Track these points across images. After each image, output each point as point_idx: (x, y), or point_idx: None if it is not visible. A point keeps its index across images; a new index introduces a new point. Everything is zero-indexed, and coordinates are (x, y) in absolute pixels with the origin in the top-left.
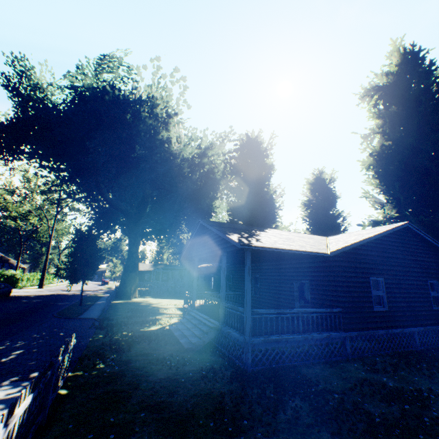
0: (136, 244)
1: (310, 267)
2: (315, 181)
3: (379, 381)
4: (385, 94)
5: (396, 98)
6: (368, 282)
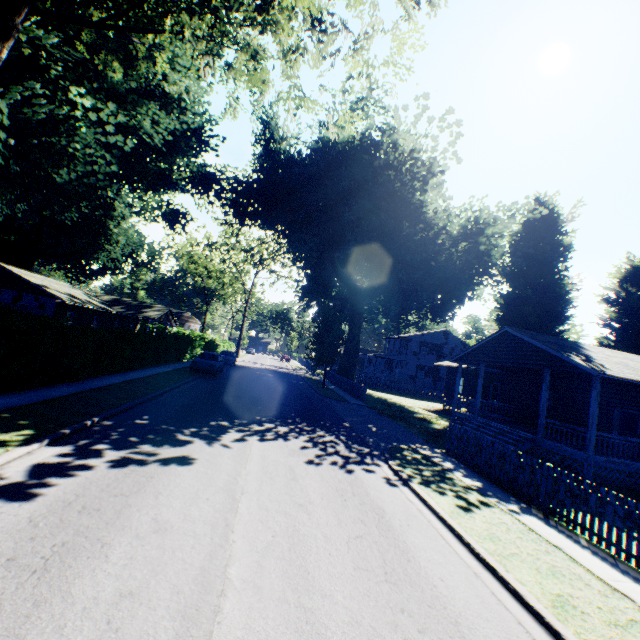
0: (359, 326)
1: None
2: (634, 270)
3: None
4: None
5: None
6: None
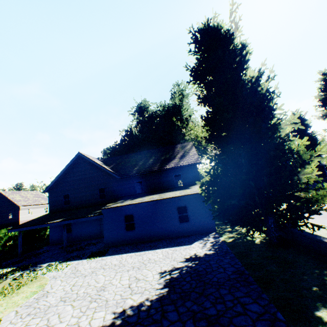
0: None
1: None
2: None
3: None
4: None
5: None
6: None
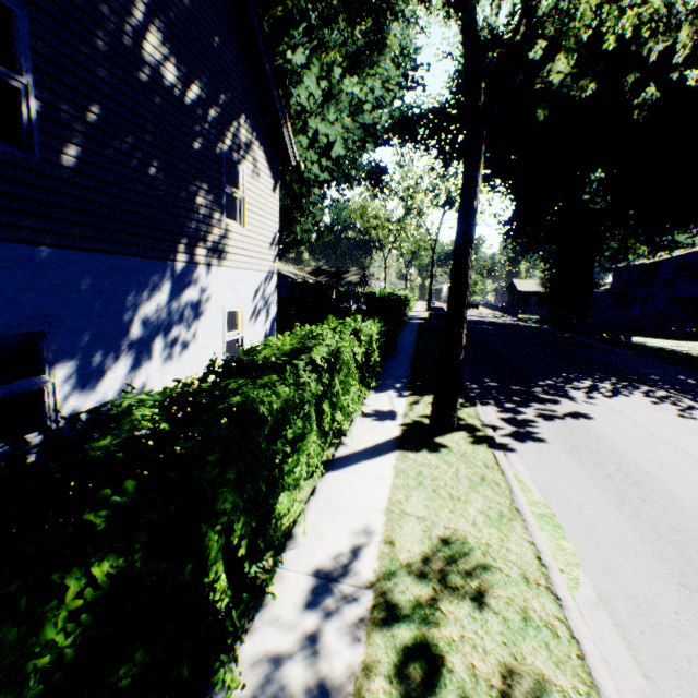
0: (592, 259)
1: None
2: None
3: None
4: None
5: None
6: None
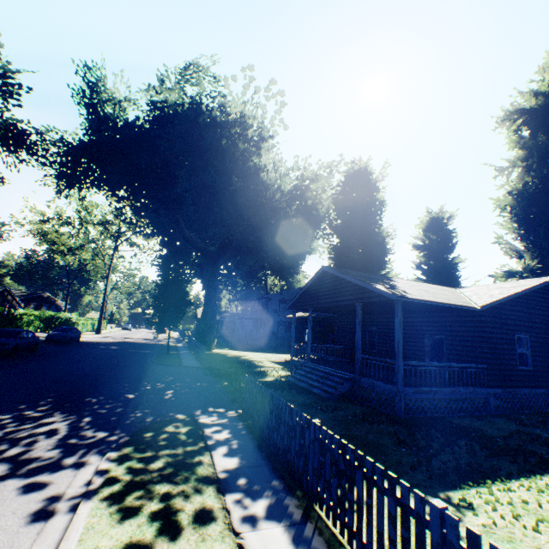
0: (215, 288)
1: (446, 321)
2: (432, 220)
3: (532, 433)
4: (532, 119)
5: (546, 125)
6: (512, 340)
